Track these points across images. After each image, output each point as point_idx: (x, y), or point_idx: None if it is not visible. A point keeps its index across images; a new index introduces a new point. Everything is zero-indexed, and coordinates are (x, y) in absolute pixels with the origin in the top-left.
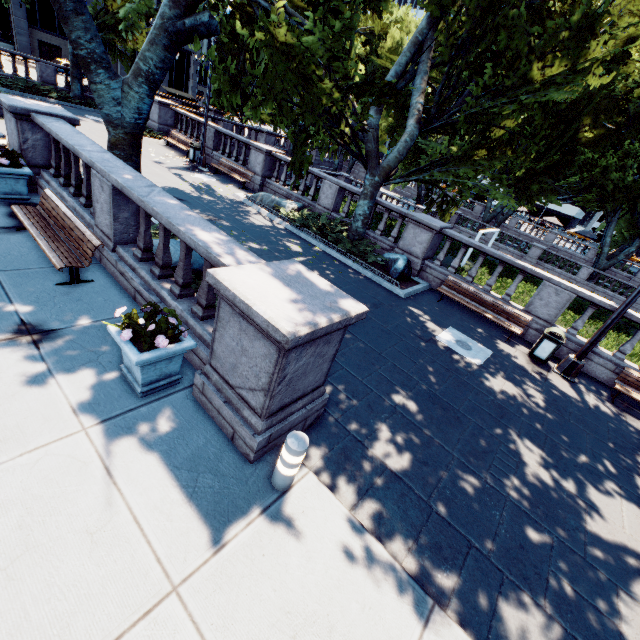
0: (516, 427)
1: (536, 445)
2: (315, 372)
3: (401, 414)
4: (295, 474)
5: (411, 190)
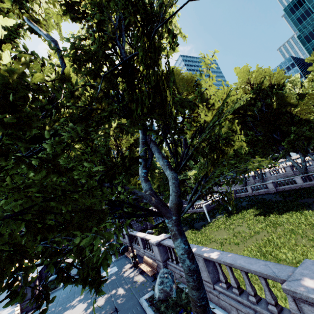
0: (85, 293)
1: (83, 296)
2: (30, 293)
3: (59, 299)
4: (18, 313)
5: (224, 188)
